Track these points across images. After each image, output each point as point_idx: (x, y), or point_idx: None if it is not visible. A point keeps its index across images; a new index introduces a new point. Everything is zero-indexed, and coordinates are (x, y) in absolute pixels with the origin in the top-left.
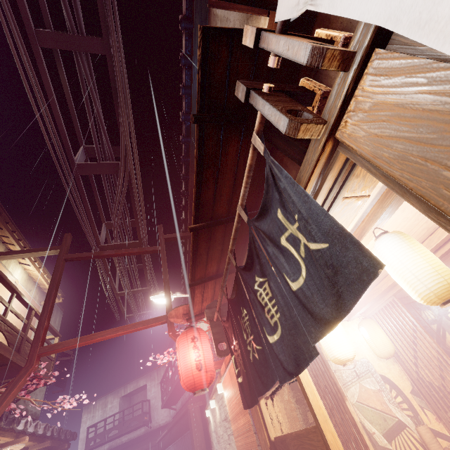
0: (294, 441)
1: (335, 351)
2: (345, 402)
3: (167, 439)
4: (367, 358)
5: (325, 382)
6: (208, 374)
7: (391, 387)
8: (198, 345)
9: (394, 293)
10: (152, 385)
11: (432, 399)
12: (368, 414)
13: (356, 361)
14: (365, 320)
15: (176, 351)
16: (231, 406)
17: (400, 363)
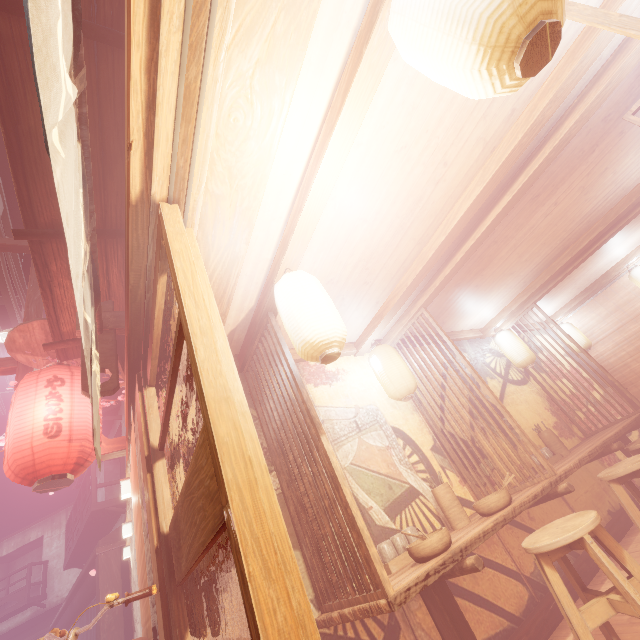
0: (184, 504)
1: (306, 330)
2: (320, 437)
3: (66, 616)
4: (377, 404)
5: (294, 418)
6: (74, 445)
7: (406, 442)
8: (62, 393)
9: (425, 302)
10: (55, 536)
11: (458, 457)
12: (367, 481)
13: (360, 409)
14: (380, 346)
15: (91, 467)
16: (134, 511)
17: (422, 412)
